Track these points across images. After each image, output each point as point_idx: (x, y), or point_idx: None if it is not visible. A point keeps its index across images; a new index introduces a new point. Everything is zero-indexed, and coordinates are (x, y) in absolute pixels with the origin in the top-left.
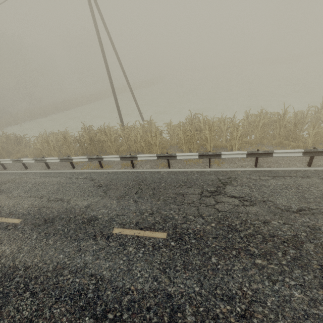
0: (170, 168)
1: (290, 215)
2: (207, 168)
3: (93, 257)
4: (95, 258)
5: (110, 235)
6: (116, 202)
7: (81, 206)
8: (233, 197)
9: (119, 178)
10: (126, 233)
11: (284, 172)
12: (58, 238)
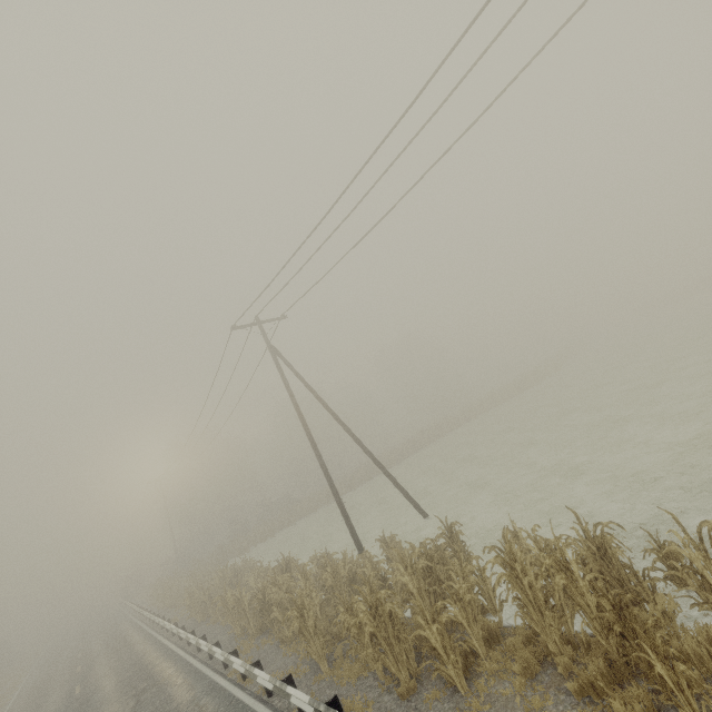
0: None
1: None
2: None
3: None
4: None
5: None
6: None
7: None
8: None
9: None
10: None
11: None
12: None
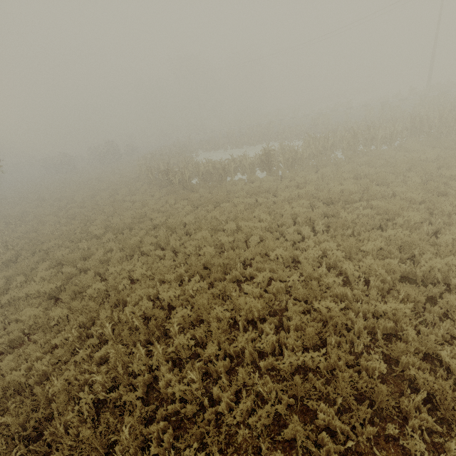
0: None
1: None
2: None
3: None
4: None
5: None
6: None
7: None
8: None
9: None
10: None
11: None
12: None
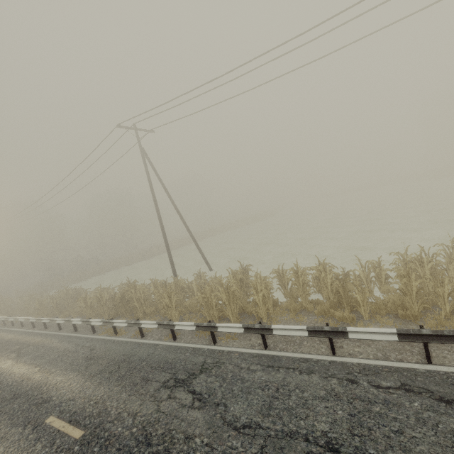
0: (175, 341)
1: (227, 432)
2: (212, 344)
3: (5, 449)
4: (5, 450)
5: (40, 424)
6: (83, 381)
7: (53, 382)
8: (191, 392)
9: (115, 350)
10: (53, 425)
11: (288, 360)
12: (2, 419)
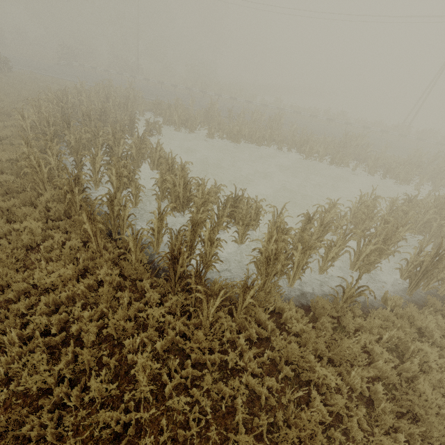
0: None
1: None
2: None
3: None
4: None
5: None
6: None
7: None
8: None
9: None
10: None
11: None
12: None
